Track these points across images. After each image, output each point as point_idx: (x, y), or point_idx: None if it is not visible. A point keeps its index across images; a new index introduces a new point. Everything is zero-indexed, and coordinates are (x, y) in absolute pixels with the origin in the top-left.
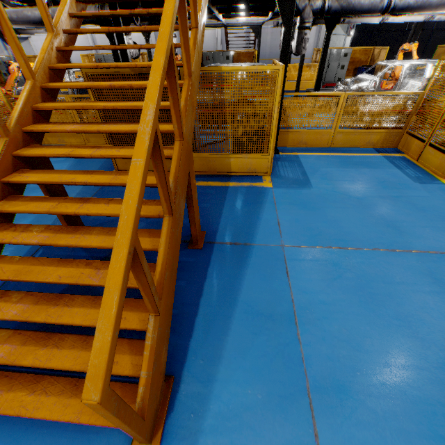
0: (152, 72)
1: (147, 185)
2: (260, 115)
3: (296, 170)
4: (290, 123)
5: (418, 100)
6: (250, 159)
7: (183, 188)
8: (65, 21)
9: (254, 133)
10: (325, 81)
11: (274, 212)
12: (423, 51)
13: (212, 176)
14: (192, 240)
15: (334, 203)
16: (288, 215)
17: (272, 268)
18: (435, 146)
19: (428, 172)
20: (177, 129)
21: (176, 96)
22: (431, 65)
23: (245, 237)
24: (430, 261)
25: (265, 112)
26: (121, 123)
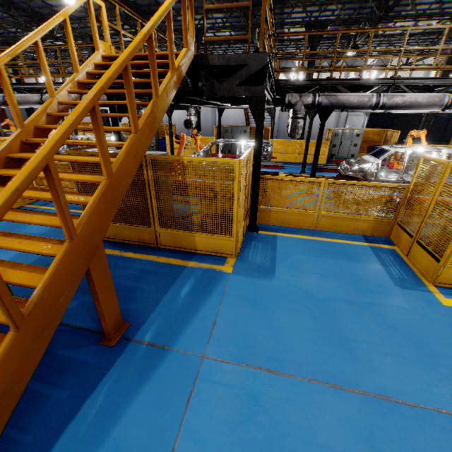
0: (2, 194)
1: (24, 285)
2: (221, 200)
3: (267, 253)
4: (272, 203)
5: (405, 192)
6: (215, 239)
7: (63, 292)
8: (41, 118)
9: (217, 216)
10: (338, 156)
11: (218, 306)
12: (443, 133)
13: (177, 251)
14: (105, 334)
15: (289, 303)
16: (231, 312)
17: (176, 389)
18: (423, 245)
19: (416, 274)
20: (66, 232)
21: (60, 204)
22: (436, 153)
23: (169, 337)
24: (378, 413)
25: (227, 198)
26: (42, 212)
